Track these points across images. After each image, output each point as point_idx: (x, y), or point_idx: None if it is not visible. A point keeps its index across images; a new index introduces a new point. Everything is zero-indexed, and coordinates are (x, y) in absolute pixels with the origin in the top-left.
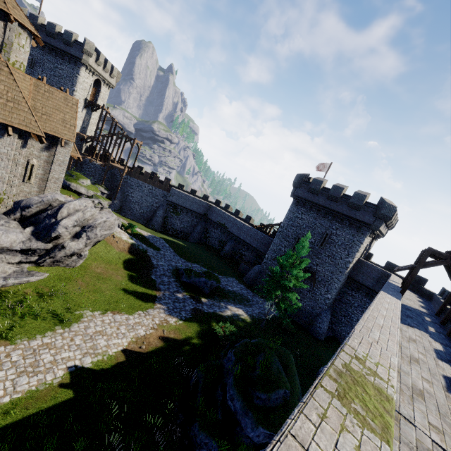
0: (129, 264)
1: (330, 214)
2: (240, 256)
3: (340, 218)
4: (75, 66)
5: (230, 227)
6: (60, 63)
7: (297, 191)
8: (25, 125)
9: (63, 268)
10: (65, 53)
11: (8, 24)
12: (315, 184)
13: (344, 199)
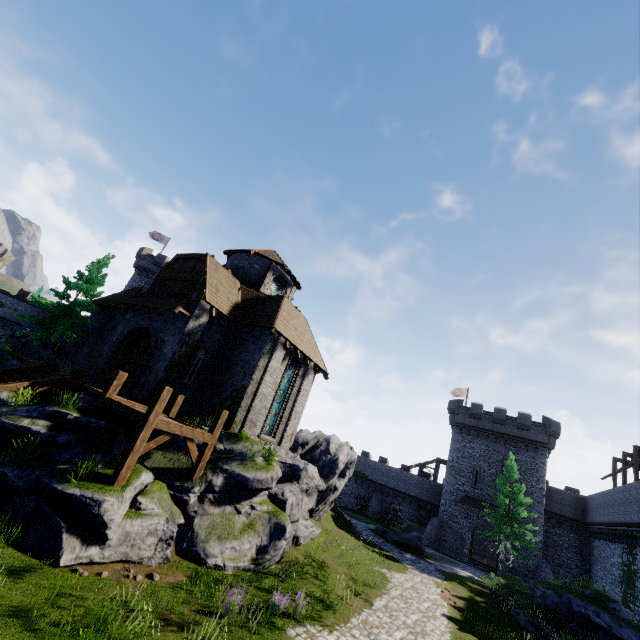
0: (336, 522)
1: (500, 438)
2: (394, 513)
3: (513, 441)
4: None
5: (370, 474)
6: None
7: (456, 417)
8: (321, 364)
9: (317, 522)
10: None
11: (292, 289)
12: (475, 408)
13: (510, 421)
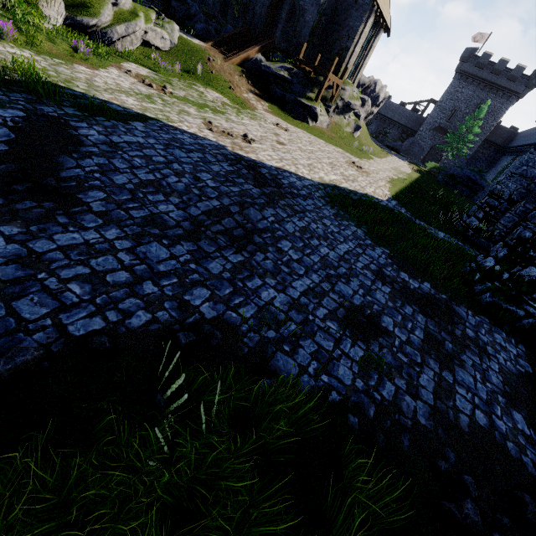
0: None
1: (488, 87)
2: (384, 134)
3: (496, 90)
4: None
5: None
6: None
7: (463, 66)
8: (389, 24)
9: None
10: None
11: None
12: (484, 58)
13: (505, 73)
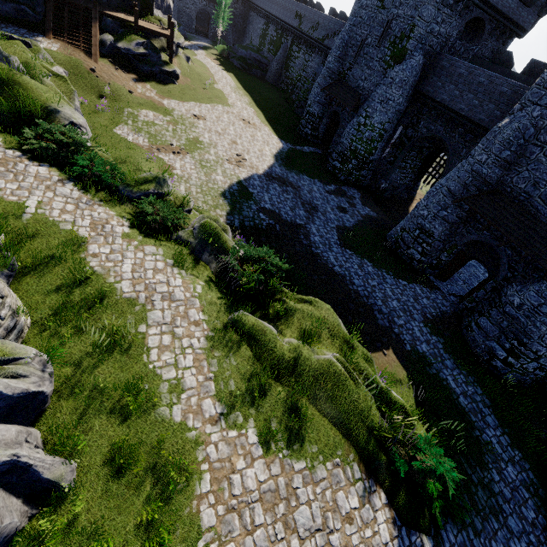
0: None
1: None
2: None
3: None
4: None
5: None
6: None
7: None
8: None
9: None
10: None
11: None
12: None
13: None
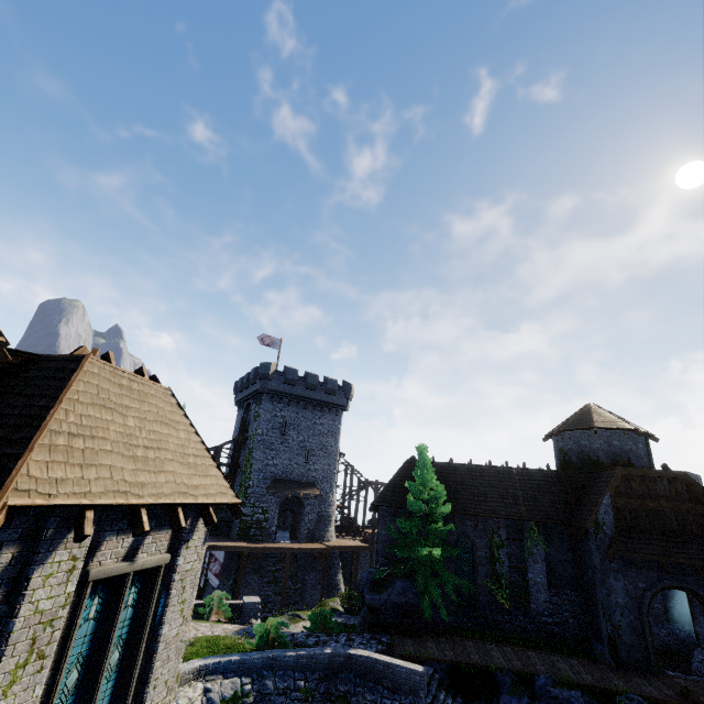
0: None
1: None
2: None
3: None
4: (336, 416)
5: None
6: (319, 417)
7: None
8: None
9: None
10: (327, 404)
11: None
12: None
13: None
